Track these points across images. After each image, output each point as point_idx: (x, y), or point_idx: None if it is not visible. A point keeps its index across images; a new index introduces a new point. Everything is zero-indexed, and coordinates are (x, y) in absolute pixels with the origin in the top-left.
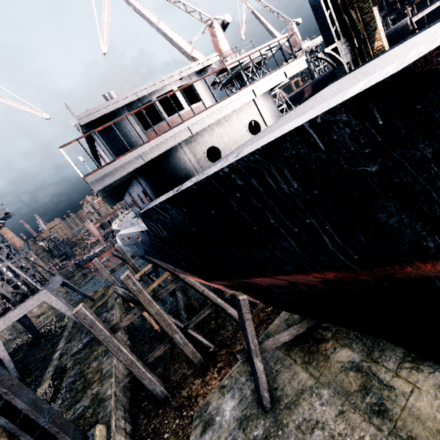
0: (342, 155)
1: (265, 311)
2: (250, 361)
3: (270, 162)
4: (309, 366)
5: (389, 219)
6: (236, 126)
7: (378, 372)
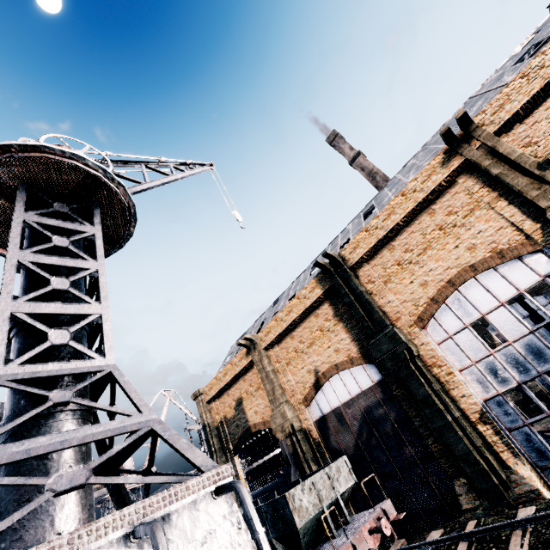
0: None
1: None
2: None
3: None
4: None
5: None
6: None
7: None
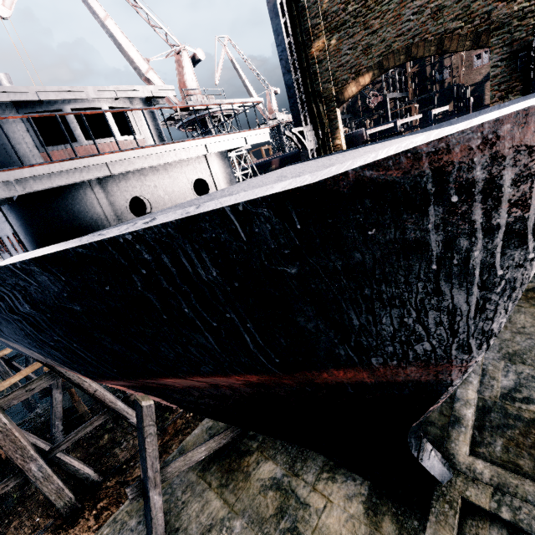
0: (263, 251)
1: (185, 417)
2: (145, 496)
3: (186, 240)
4: (225, 489)
5: (307, 324)
6: (178, 180)
7: (297, 488)
